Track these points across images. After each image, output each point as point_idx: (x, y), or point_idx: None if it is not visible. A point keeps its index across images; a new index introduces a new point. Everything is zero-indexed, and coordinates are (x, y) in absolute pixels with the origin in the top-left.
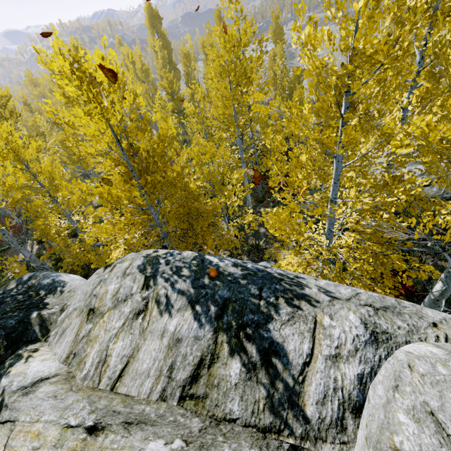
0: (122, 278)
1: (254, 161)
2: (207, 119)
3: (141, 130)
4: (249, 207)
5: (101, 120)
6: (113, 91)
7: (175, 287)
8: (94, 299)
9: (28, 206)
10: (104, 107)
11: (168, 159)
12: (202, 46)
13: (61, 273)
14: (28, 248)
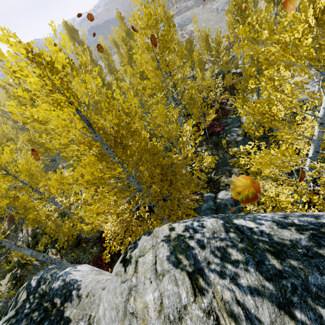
0: (158, 281)
1: (185, 114)
2: (139, 91)
3: (99, 111)
4: (202, 151)
5: (71, 108)
6: (76, 74)
7: (240, 285)
8: (134, 321)
9: (16, 204)
10: (71, 93)
11: (137, 129)
12: (113, 42)
13: (68, 269)
14: (24, 230)
